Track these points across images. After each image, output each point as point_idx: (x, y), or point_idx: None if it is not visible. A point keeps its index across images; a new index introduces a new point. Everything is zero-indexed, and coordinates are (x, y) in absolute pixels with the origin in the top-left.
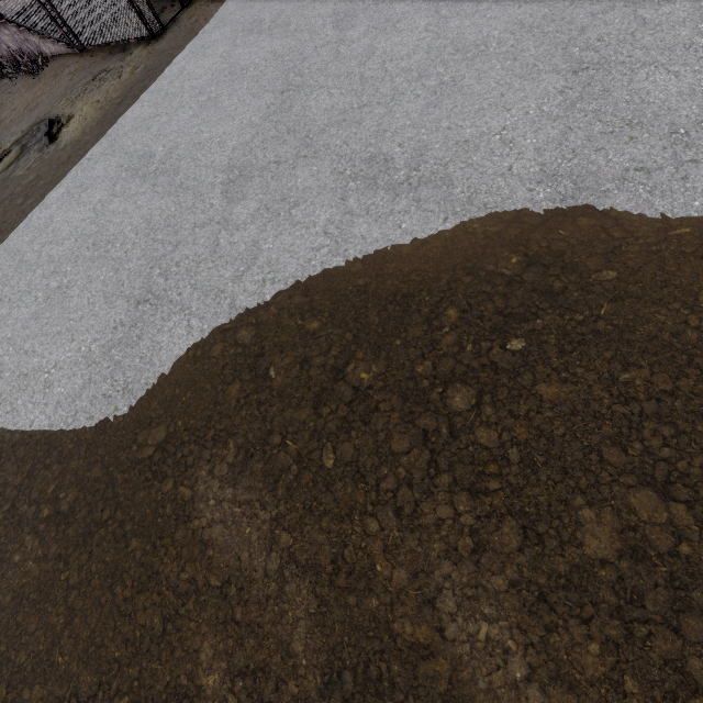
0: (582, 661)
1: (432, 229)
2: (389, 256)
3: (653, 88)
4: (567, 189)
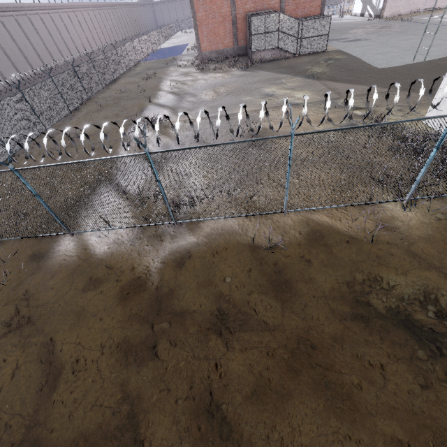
0: None
1: None
2: None
3: None
4: None
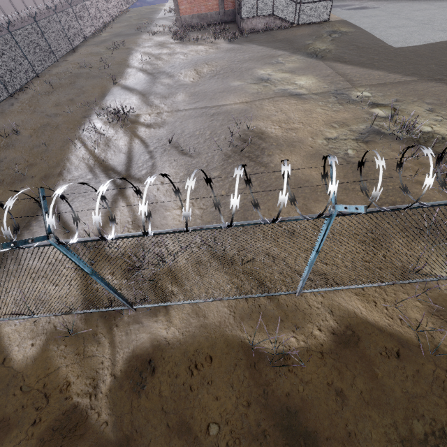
0: None
1: None
2: None
3: None
4: None
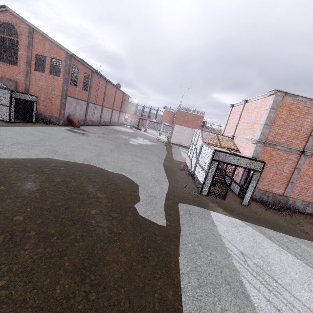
0: (45, 186)
1: (59, 158)
2: (47, 158)
3: (106, 158)
4: (86, 161)
